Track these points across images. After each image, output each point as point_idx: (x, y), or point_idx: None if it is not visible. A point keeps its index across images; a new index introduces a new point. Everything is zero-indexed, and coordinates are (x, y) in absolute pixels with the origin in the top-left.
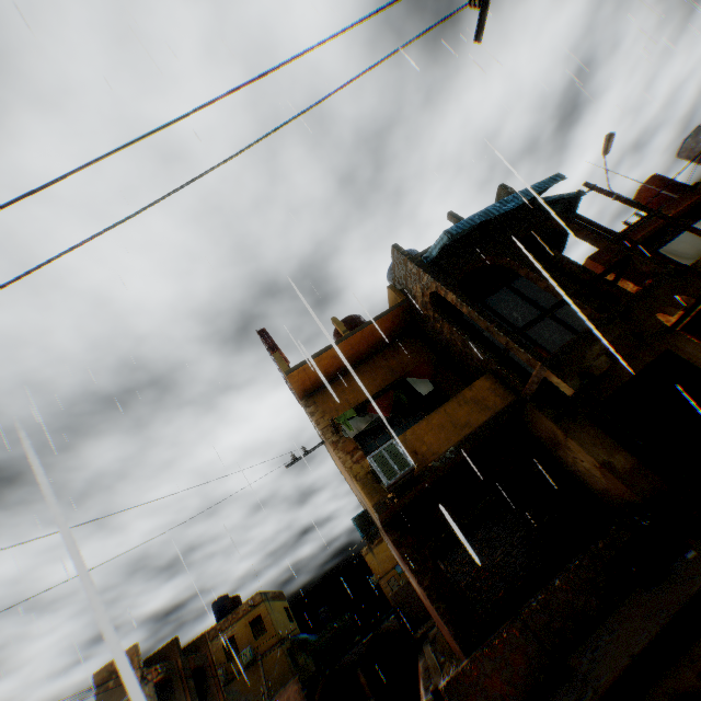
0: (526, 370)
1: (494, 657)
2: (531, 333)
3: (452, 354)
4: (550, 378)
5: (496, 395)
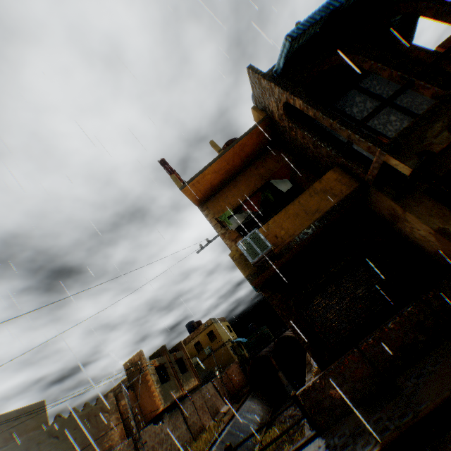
0: (369, 159)
1: (337, 377)
2: (380, 129)
3: (307, 156)
4: (388, 161)
5: (342, 184)
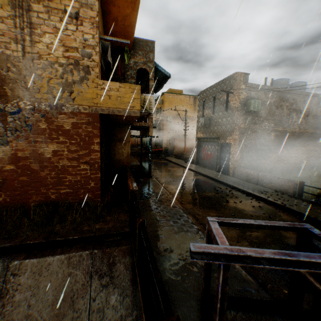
0: None
1: None
2: None
3: None
4: (150, 128)
5: None
